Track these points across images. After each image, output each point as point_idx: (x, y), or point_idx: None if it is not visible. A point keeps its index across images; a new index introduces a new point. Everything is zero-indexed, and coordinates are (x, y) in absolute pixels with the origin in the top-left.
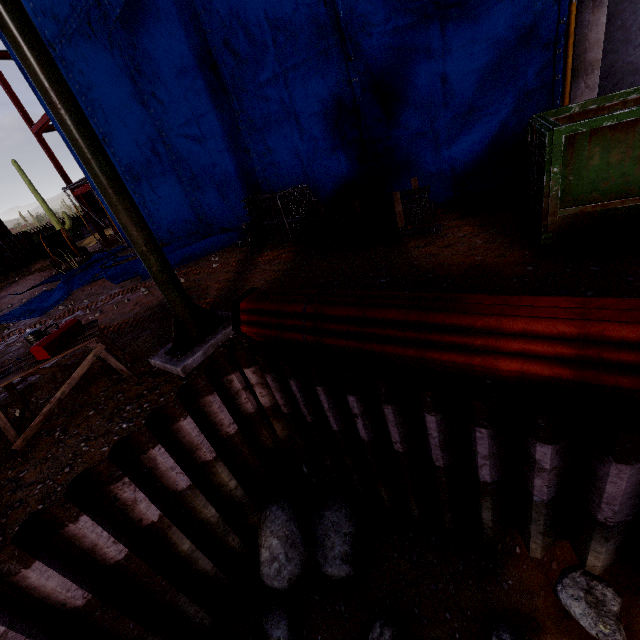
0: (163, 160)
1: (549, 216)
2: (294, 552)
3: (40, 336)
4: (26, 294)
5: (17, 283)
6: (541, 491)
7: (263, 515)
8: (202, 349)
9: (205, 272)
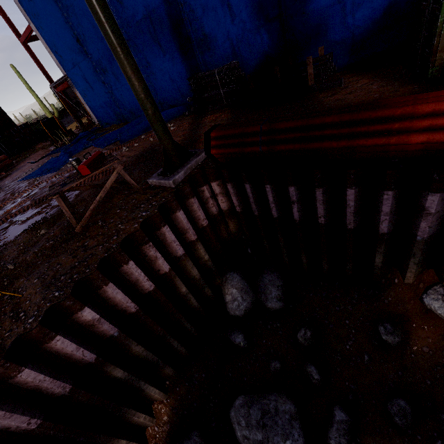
0: None
1: (438, 52)
2: (247, 296)
3: (79, 162)
4: (39, 162)
5: (29, 157)
6: (424, 231)
7: (224, 278)
8: (183, 170)
9: None
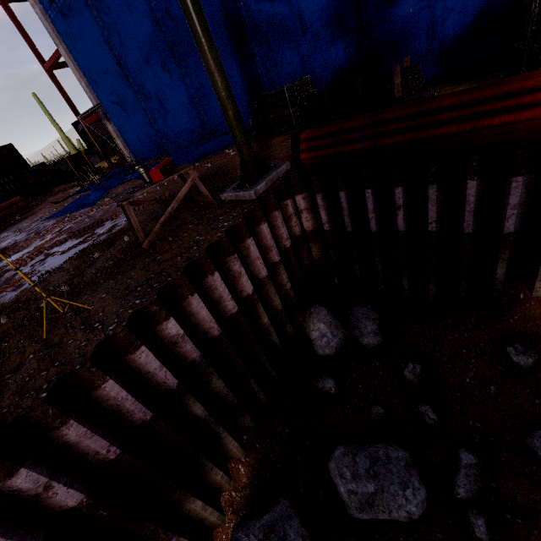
0: (173, 75)
1: None
2: (337, 331)
3: (148, 170)
4: (63, 202)
5: (48, 200)
6: None
7: (307, 314)
8: (265, 180)
9: (226, 158)
